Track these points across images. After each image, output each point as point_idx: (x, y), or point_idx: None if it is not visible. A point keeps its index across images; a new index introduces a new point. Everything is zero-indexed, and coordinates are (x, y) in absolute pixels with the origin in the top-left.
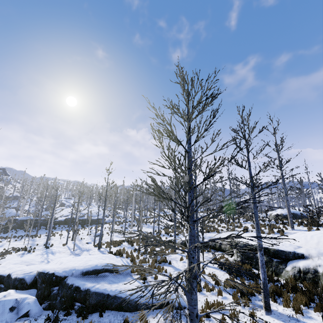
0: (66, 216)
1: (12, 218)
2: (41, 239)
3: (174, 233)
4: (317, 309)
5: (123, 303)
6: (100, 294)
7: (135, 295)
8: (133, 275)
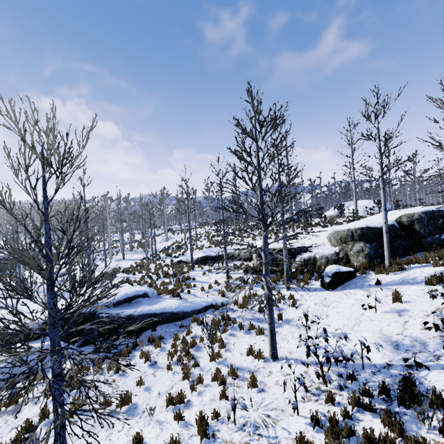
0: None
1: None
2: None
3: (190, 252)
4: (316, 279)
5: (172, 316)
6: (147, 315)
7: (180, 308)
8: (163, 297)
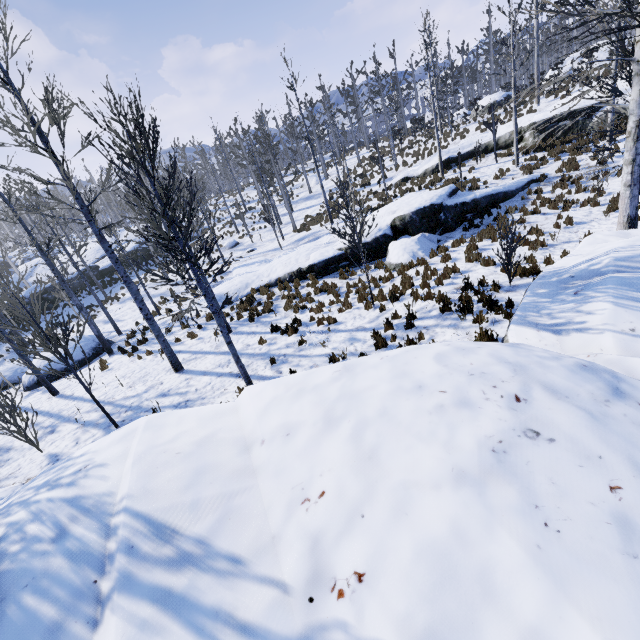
0: (100, 259)
1: (53, 284)
2: (149, 291)
3: (439, 153)
4: None
5: (505, 195)
6: (487, 197)
7: (506, 188)
8: None
